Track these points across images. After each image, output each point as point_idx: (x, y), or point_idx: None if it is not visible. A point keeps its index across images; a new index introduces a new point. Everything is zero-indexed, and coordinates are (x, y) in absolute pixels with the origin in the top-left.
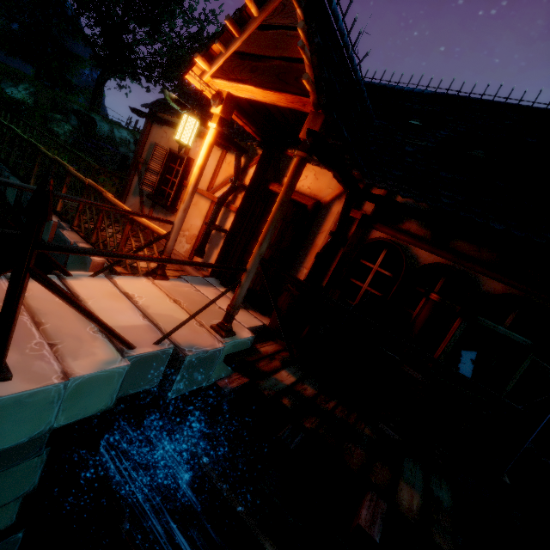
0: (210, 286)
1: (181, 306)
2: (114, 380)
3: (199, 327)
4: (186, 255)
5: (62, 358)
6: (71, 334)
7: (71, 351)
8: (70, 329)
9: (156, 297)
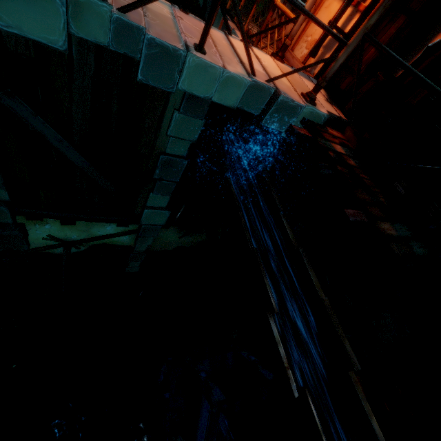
0: (311, 82)
1: (287, 77)
2: (241, 88)
3: (294, 91)
4: (301, 60)
5: (223, 62)
6: (228, 57)
7: (227, 62)
8: (227, 55)
9: (273, 67)
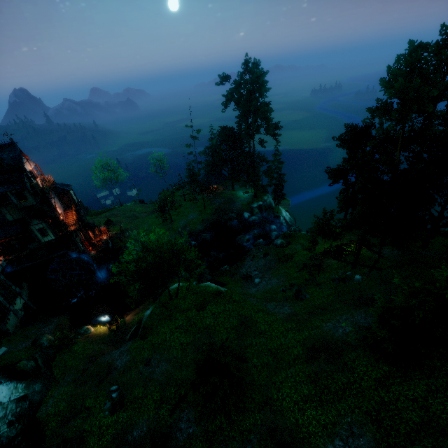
0: None
1: None
2: None
3: None
4: None
5: None
6: None
7: None
8: None
9: None
